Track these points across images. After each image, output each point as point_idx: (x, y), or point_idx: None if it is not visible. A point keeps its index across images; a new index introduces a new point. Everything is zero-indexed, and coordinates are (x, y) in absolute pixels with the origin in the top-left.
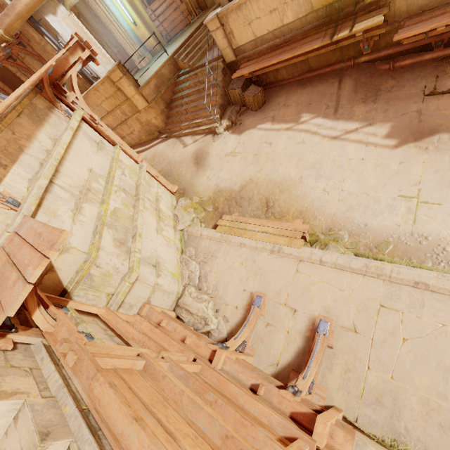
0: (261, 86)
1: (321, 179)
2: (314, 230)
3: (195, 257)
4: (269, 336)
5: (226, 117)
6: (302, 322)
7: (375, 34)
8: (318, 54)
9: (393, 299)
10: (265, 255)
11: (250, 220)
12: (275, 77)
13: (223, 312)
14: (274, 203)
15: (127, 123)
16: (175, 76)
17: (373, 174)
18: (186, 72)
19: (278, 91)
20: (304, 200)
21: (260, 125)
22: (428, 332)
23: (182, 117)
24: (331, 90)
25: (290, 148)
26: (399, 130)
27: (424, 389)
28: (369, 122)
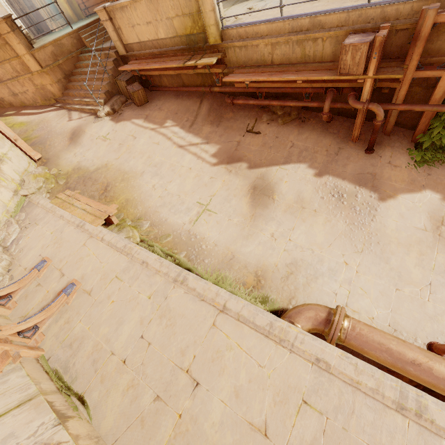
0: (149, 86)
1: (156, 177)
2: (128, 217)
3: (22, 222)
4: (34, 294)
5: (109, 104)
6: (62, 284)
7: (217, 71)
8: (187, 73)
9: (125, 272)
10: (72, 228)
11: (82, 198)
12: (160, 82)
13: (14, 272)
14: (112, 188)
15: (19, 81)
16: (78, 51)
17: (191, 182)
18: (88, 50)
19: (161, 95)
20: (135, 190)
21: (134, 119)
22: (128, 297)
23: (76, 92)
24: (194, 107)
25: (147, 146)
26: (222, 153)
27: (101, 336)
28: (208, 141)
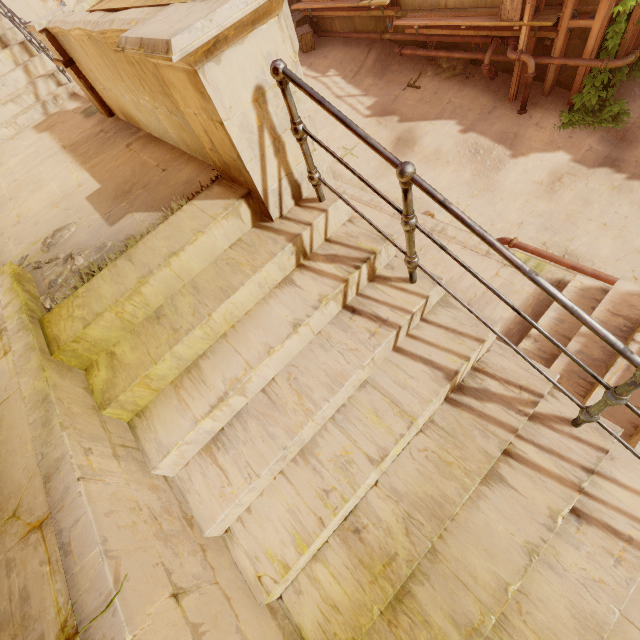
0: (319, 30)
1: None
2: None
3: None
4: None
5: None
6: None
7: (390, 14)
8: (361, 16)
9: None
10: None
11: None
12: (332, 27)
13: None
14: None
15: None
16: None
17: (341, 130)
18: None
19: (329, 42)
20: None
21: None
22: None
23: None
24: (361, 57)
25: None
26: (377, 106)
27: None
28: (366, 93)
